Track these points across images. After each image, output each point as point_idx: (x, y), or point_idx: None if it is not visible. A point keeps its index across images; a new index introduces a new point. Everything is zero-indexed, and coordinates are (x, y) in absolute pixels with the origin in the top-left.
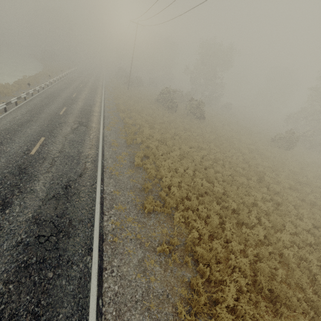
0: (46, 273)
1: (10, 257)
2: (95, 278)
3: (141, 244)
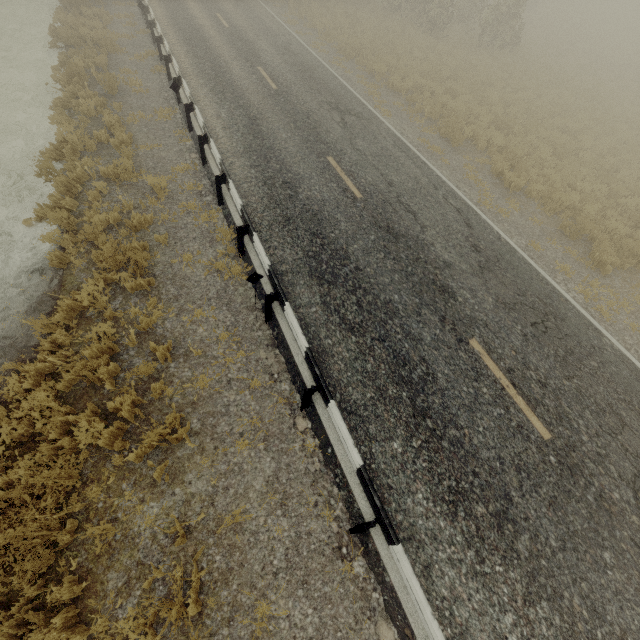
0: (588, 363)
1: (537, 353)
2: (634, 360)
3: (632, 314)
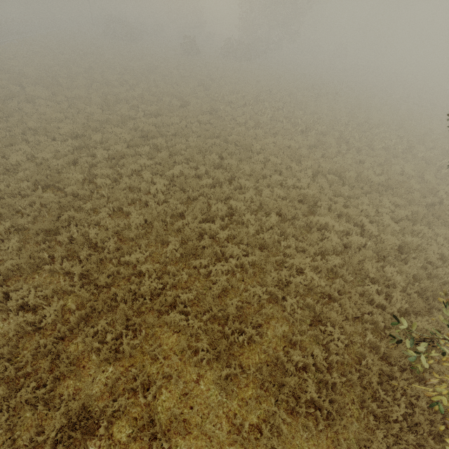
0: None
1: None
2: None
3: None
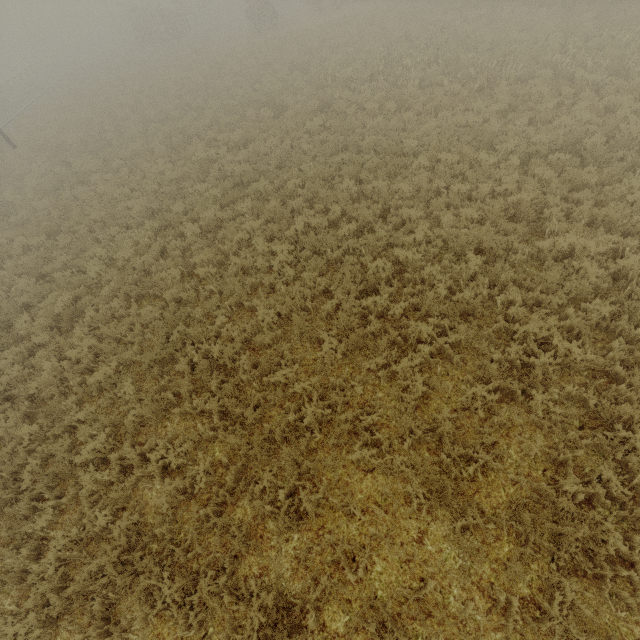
0: None
1: None
2: None
3: None
